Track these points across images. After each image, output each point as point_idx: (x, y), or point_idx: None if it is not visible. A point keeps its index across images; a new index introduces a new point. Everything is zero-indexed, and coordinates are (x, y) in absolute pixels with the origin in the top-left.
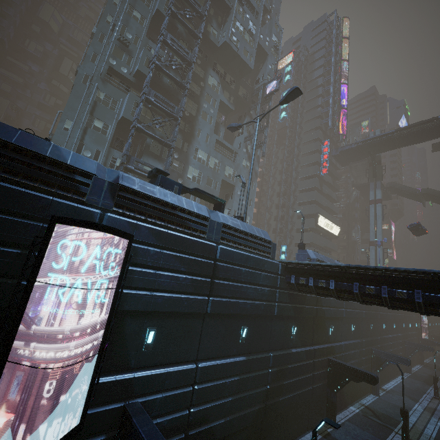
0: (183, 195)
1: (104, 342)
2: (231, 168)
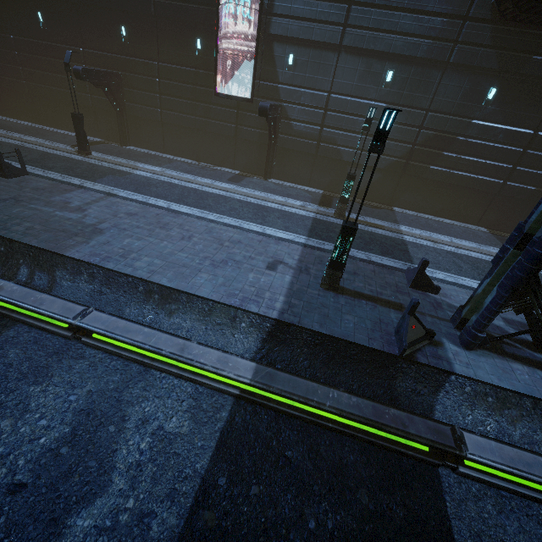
0: None
1: (256, 52)
2: None
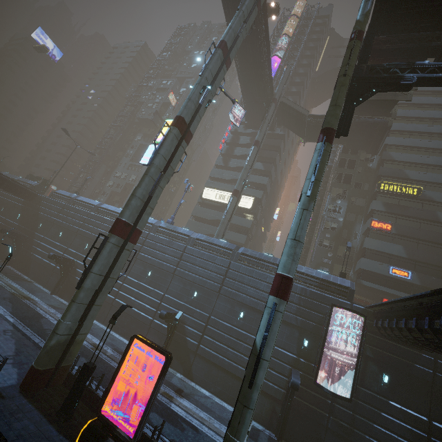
0: (102, 194)
1: None
2: (135, 175)
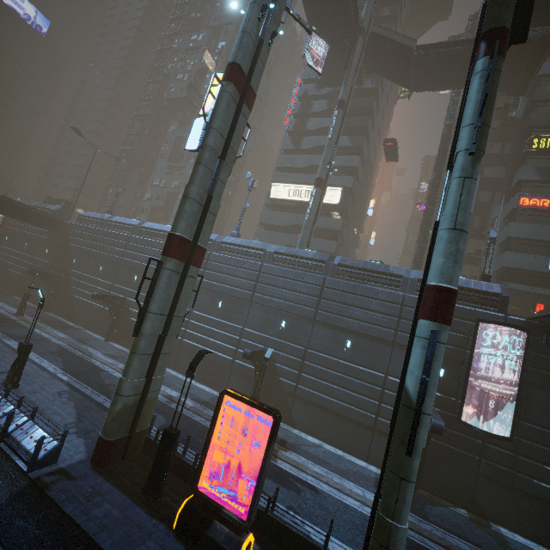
0: (140, 212)
1: None
2: (178, 180)
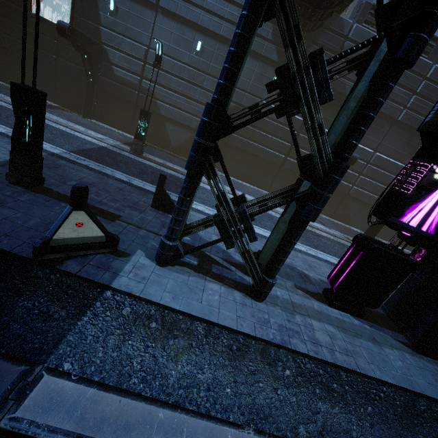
0: None
1: None
2: None
